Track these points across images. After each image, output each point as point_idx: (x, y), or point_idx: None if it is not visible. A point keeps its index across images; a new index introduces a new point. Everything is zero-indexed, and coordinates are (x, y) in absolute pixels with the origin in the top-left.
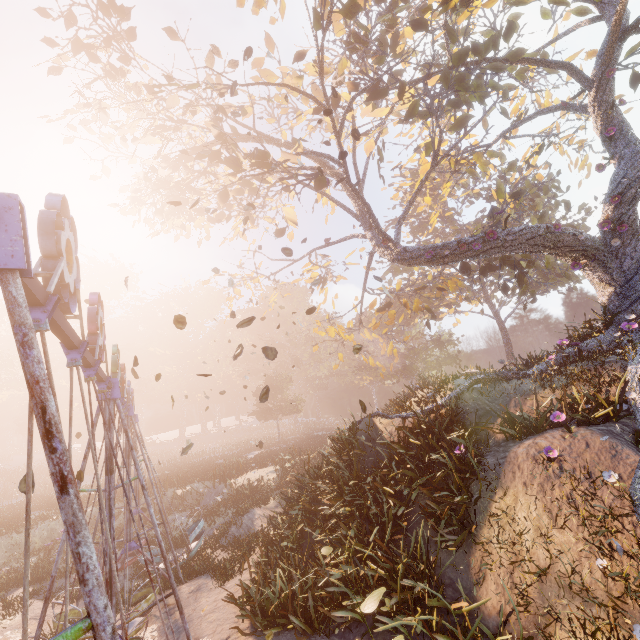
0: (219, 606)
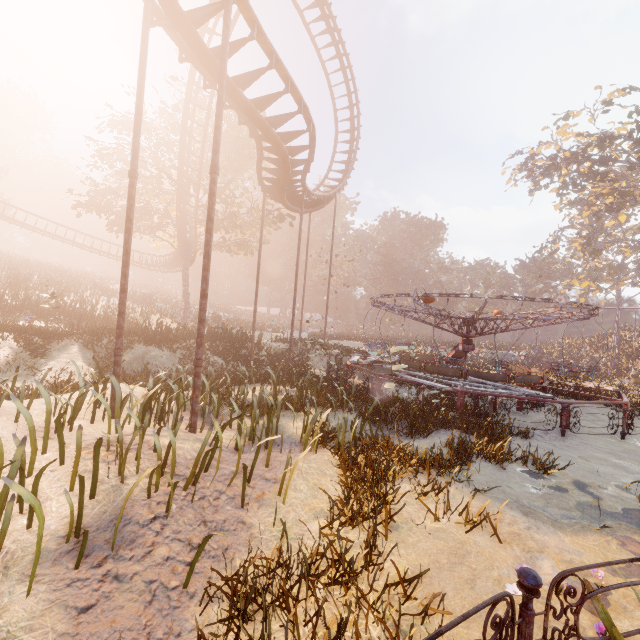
0: None
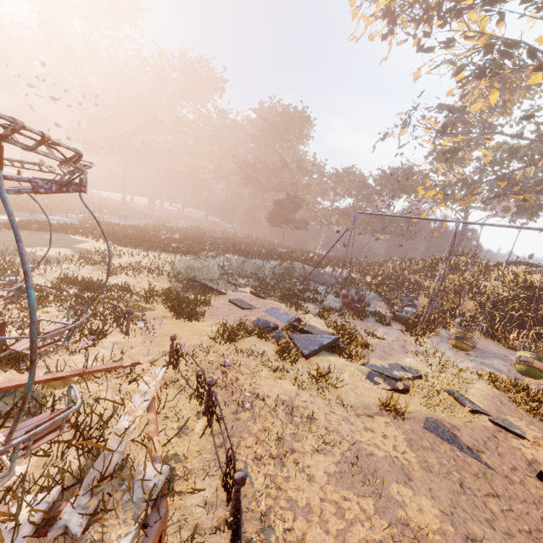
0: (483, 344)
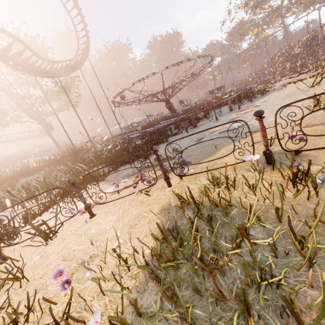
0: None
